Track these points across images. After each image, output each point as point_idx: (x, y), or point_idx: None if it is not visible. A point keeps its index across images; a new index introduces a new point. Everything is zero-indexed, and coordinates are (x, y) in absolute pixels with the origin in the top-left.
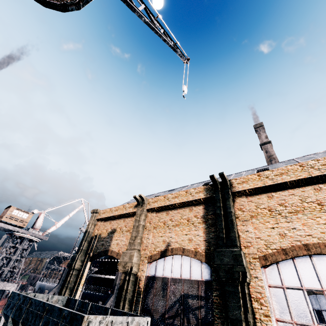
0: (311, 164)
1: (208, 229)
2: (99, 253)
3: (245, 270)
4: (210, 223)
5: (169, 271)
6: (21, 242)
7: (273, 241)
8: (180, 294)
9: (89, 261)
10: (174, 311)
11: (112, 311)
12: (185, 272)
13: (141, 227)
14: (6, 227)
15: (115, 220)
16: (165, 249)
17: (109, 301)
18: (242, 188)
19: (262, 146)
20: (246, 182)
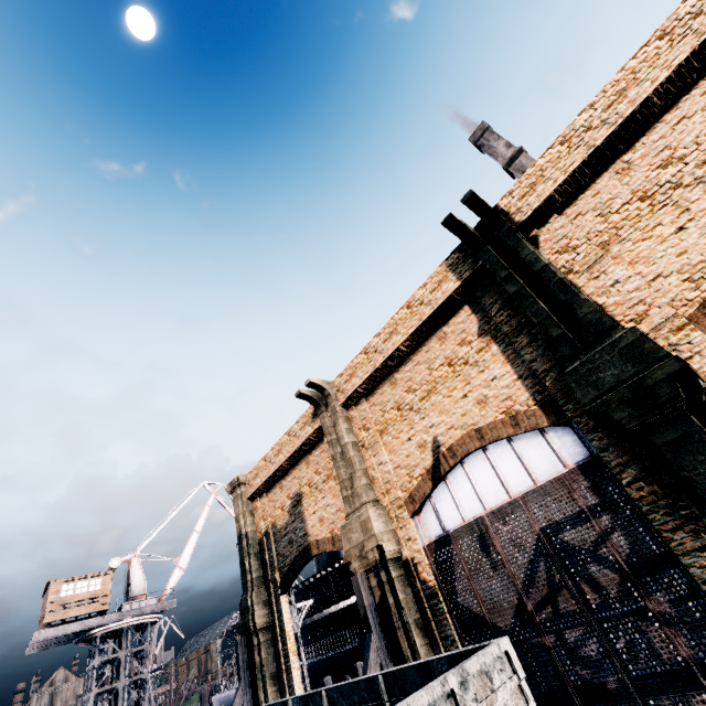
0: (691, 10)
1: (510, 349)
2: (294, 565)
3: (683, 361)
4: (507, 333)
5: (474, 501)
6: (121, 642)
7: (703, 256)
8: (533, 537)
9: (281, 595)
10: (543, 584)
11: (388, 680)
12: (514, 480)
13: (352, 449)
14: (66, 632)
15: (288, 476)
16: (434, 460)
17: (372, 655)
18: (539, 199)
19: (509, 169)
20: (541, 179)
